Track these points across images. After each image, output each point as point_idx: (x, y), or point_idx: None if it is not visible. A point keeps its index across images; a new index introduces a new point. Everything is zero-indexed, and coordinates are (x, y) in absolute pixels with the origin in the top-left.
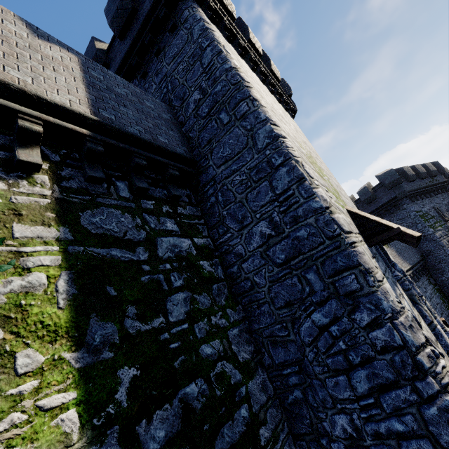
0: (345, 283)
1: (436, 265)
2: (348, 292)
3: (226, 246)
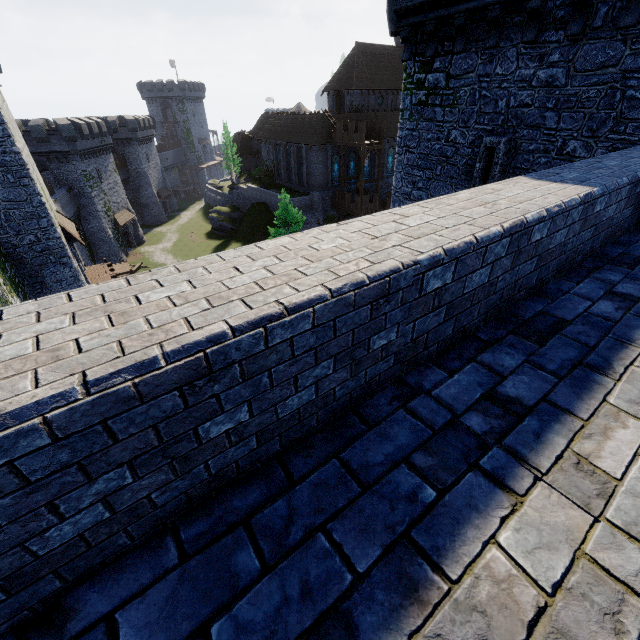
0: (64, 261)
1: (87, 217)
2: (64, 263)
3: (6, 240)
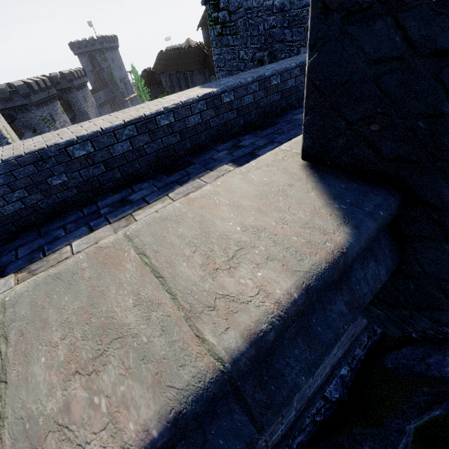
0: None
1: None
2: None
3: None
